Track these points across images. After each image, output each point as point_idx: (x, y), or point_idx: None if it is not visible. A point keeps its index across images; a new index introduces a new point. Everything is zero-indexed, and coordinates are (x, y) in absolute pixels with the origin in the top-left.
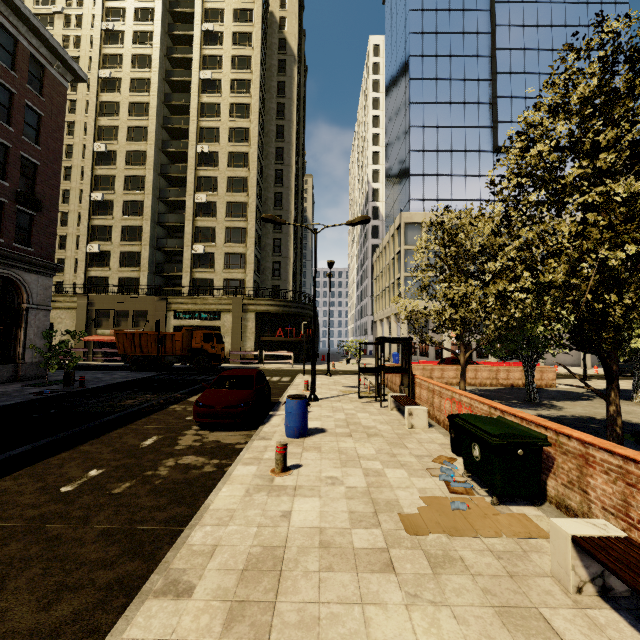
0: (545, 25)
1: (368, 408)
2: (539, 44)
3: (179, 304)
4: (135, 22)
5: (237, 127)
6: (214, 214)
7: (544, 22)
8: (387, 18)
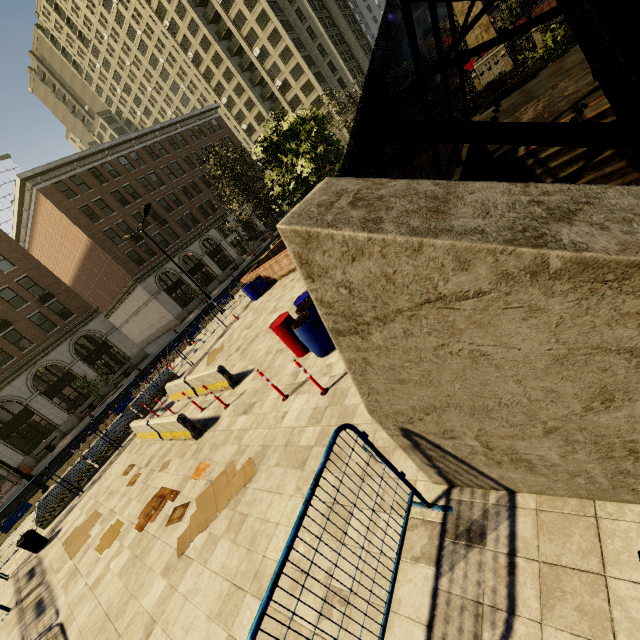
0: None
1: None
2: None
3: None
4: (170, 5)
5: (258, 16)
6: (290, 86)
7: None
8: None
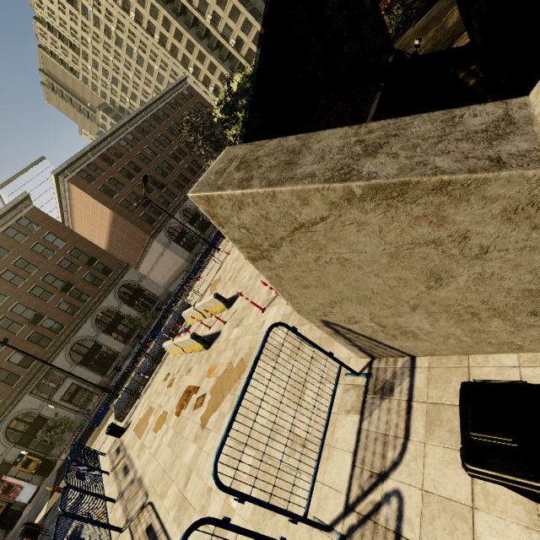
0: None
1: None
2: None
3: None
4: None
5: None
6: (243, 42)
7: None
8: None
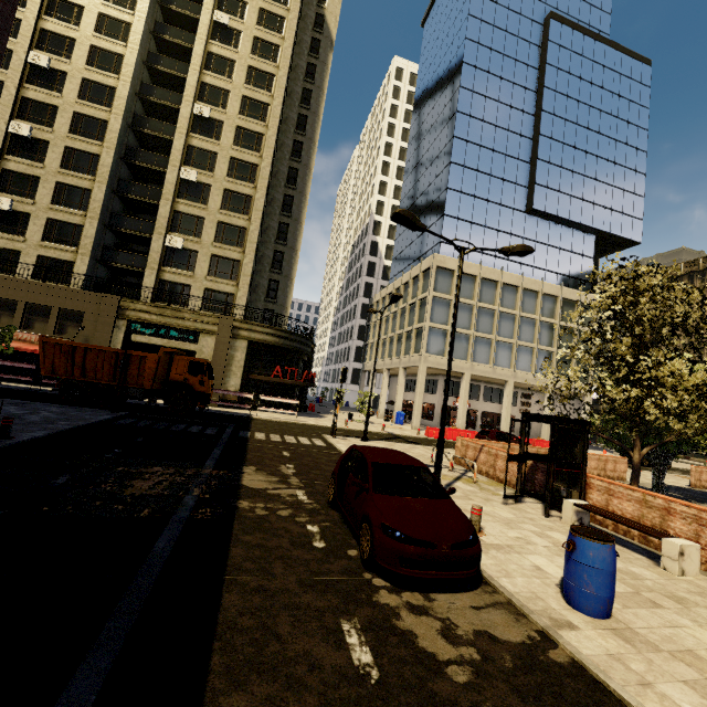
0: (585, 103)
1: (535, 518)
2: (578, 119)
3: (138, 311)
4: None
5: (253, 98)
6: (204, 200)
7: (584, 99)
8: (426, 42)
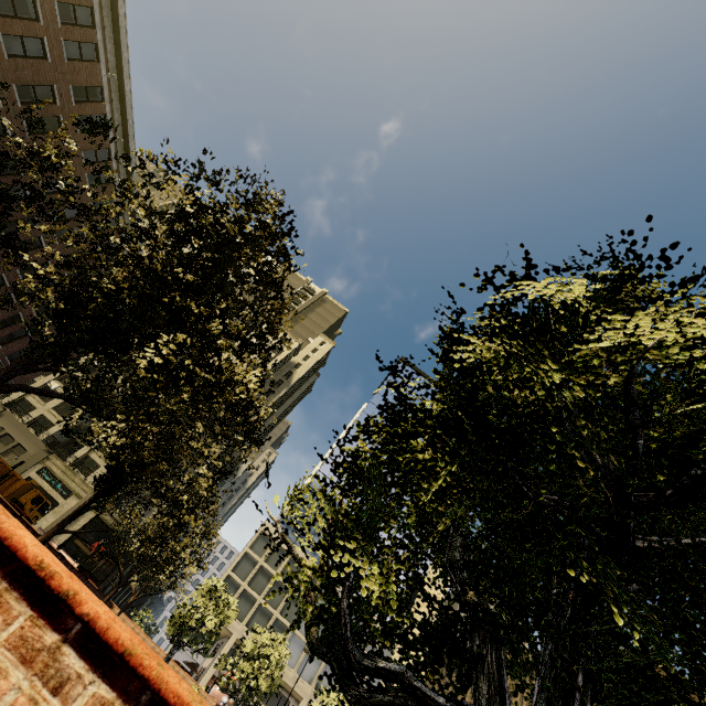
0: None
1: None
2: None
3: (54, 464)
4: None
5: None
6: None
7: None
8: None
